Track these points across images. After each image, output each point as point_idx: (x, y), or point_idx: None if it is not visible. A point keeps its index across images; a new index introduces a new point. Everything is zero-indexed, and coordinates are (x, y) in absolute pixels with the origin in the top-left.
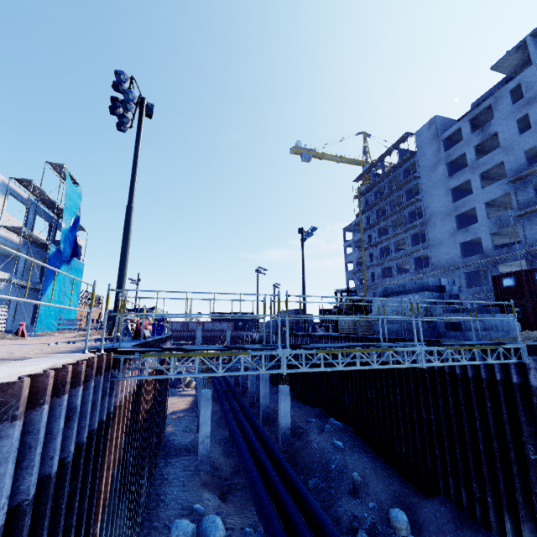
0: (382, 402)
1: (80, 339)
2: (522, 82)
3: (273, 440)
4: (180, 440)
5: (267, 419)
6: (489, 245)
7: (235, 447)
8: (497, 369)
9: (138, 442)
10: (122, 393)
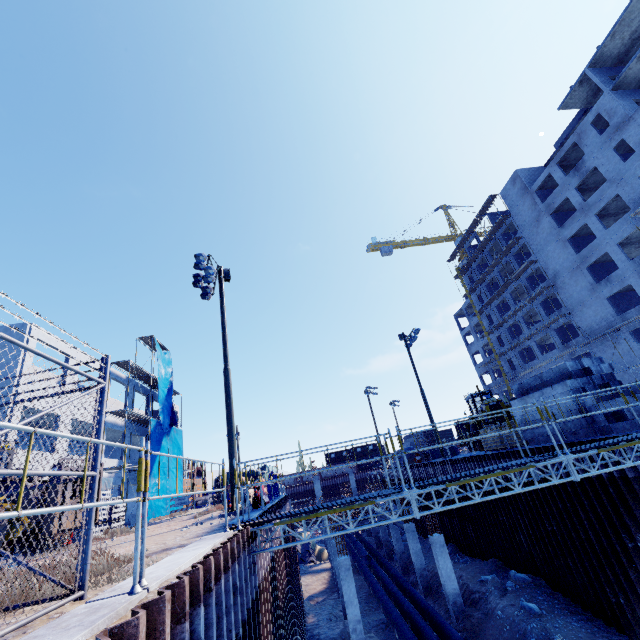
0: (568, 535)
1: (205, 518)
2: (600, 112)
3: (444, 615)
4: (327, 632)
5: (428, 586)
6: None
7: (396, 631)
8: None
9: (283, 632)
10: (262, 570)
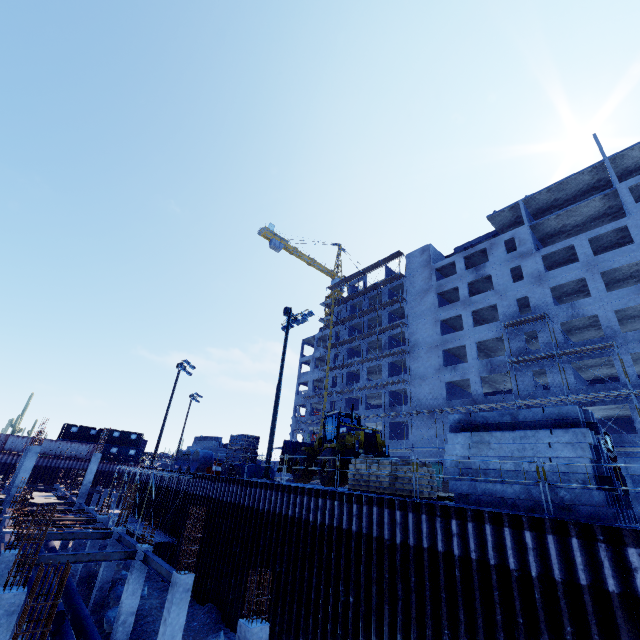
0: None
1: None
2: (516, 237)
3: None
4: None
5: None
6: (479, 390)
7: None
8: None
9: None
10: None
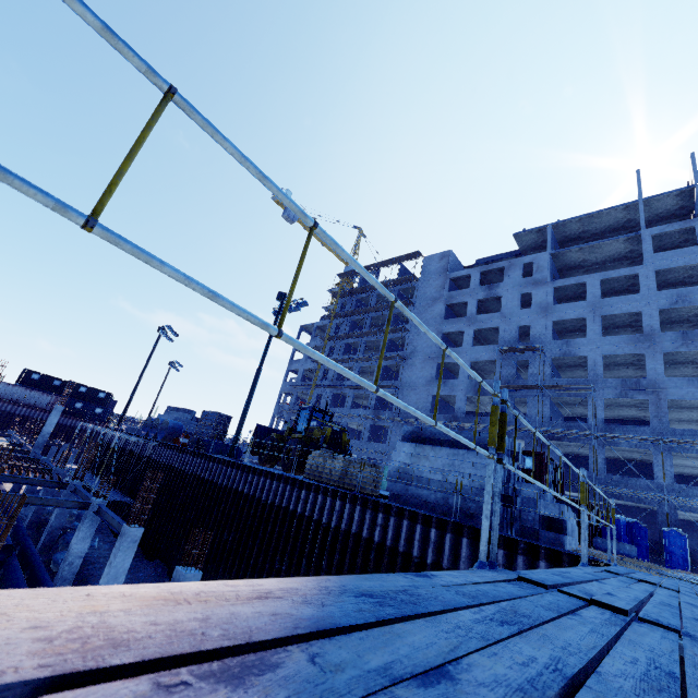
0: None
1: None
2: (535, 262)
3: None
4: None
5: None
6: (462, 408)
7: None
8: None
9: None
10: None
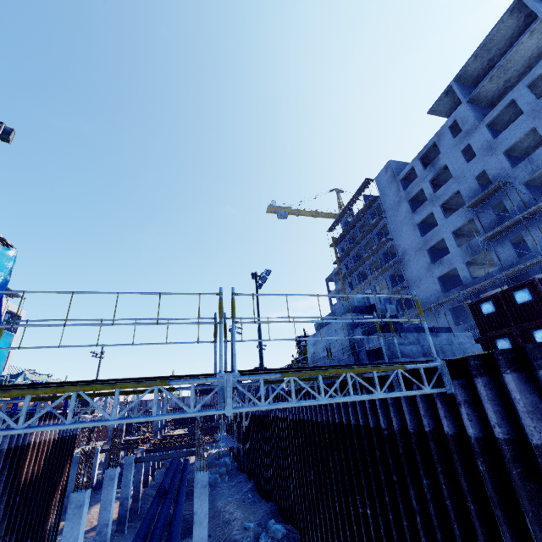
0: (320, 488)
1: None
2: (457, 118)
3: None
4: None
5: None
6: (466, 275)
7: None
8: (422, 412)
9: None
10: None
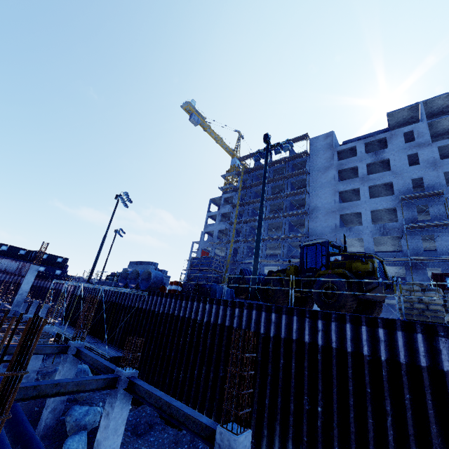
0: None
1: None
2: (415, 130)
3: None
4: None
5: None
6: (371, 247)
7: None
8: None
9: None
10: None
